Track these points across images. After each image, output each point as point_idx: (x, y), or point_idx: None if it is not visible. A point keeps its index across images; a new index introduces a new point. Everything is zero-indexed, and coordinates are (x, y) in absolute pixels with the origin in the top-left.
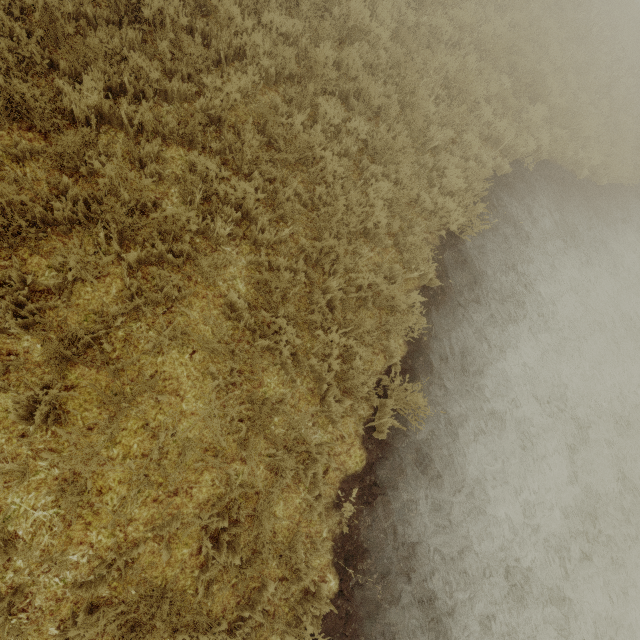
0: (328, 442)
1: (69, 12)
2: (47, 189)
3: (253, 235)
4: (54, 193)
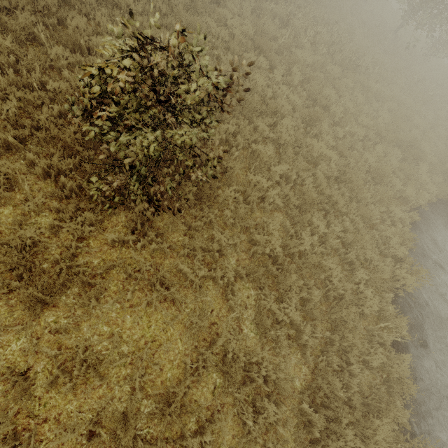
0: None
1: (174, 206)
2: (181, 345)
3: (300, 342)
4: (185, 347)
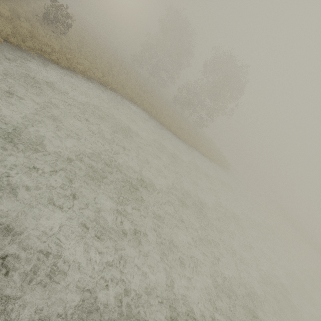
0: (39, 50)
1: None
2: None
3: None
4: None
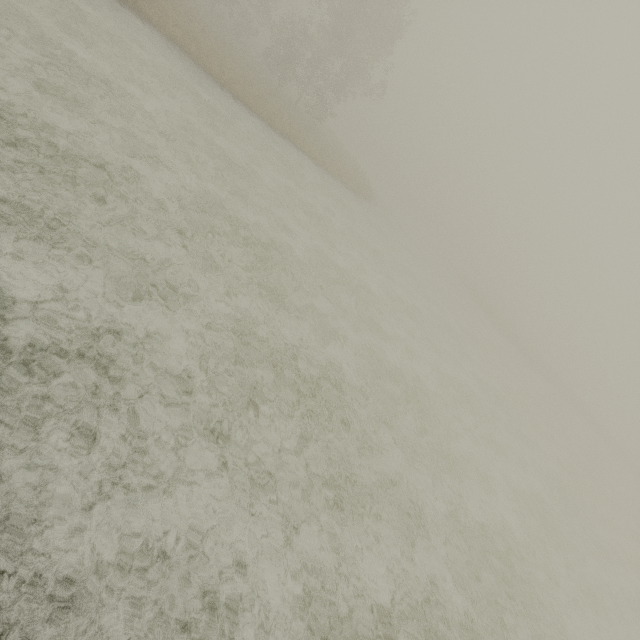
0: None
1: None
2: None
3: None
4: None
